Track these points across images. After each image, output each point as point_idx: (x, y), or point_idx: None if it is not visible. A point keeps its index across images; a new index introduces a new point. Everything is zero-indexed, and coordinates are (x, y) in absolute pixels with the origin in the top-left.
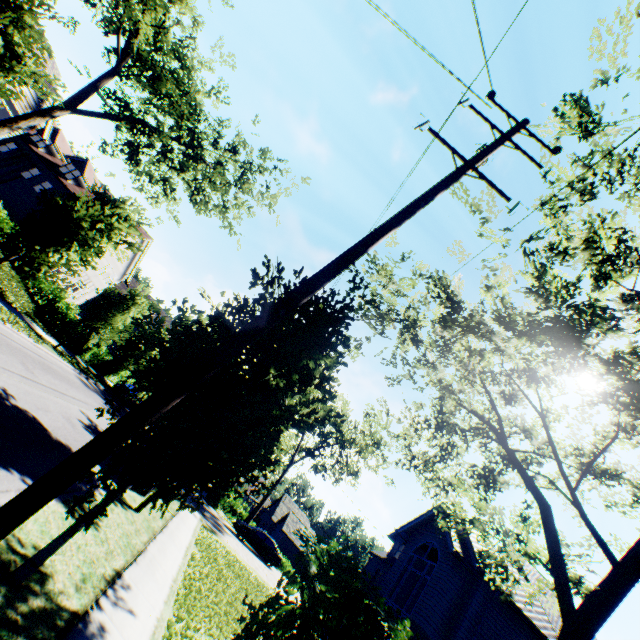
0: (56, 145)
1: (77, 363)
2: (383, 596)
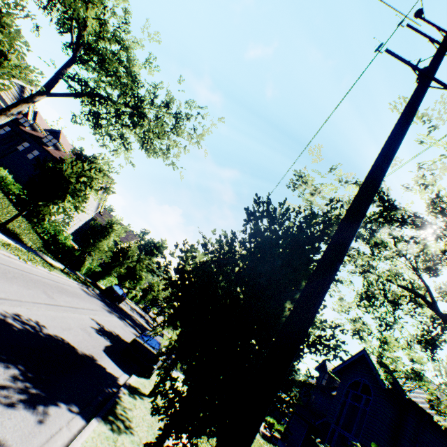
0: (37, 123)
1: (78, 278)
2: (331, 424)
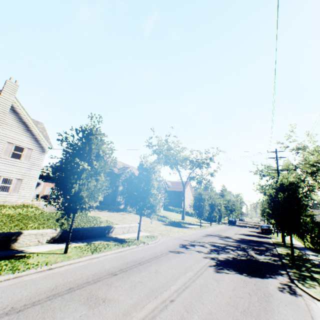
0: None
1: (221, 223)
2: None
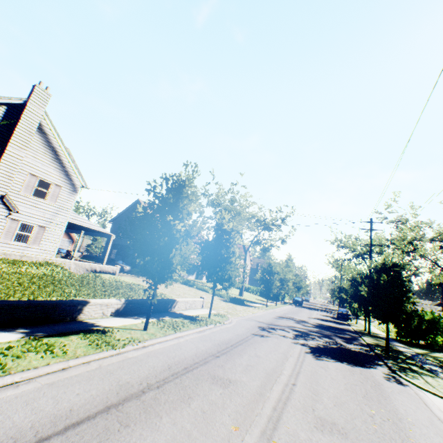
0: None
1: (285, 303)
2: None
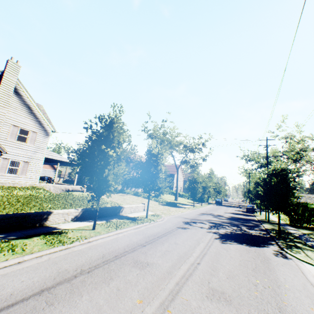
0: None
1: (209, 203)
2: None
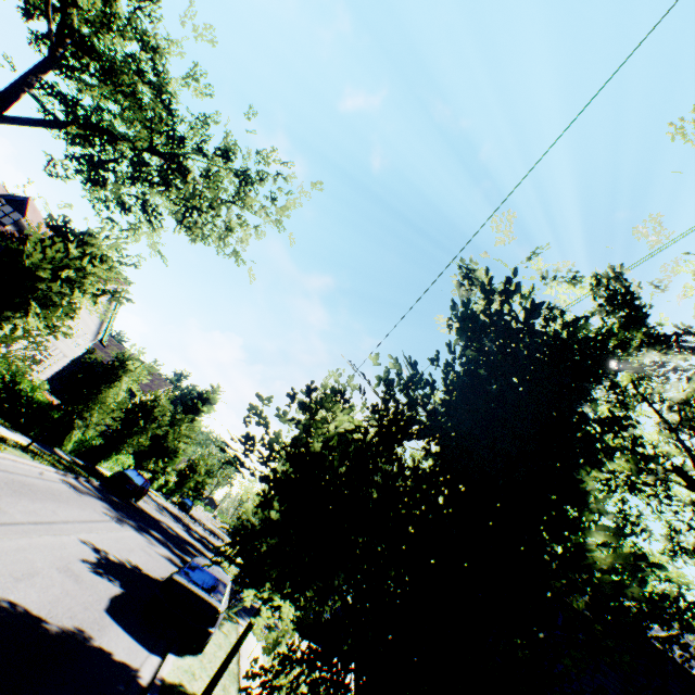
0: None
1: (58, 460)
2: None
